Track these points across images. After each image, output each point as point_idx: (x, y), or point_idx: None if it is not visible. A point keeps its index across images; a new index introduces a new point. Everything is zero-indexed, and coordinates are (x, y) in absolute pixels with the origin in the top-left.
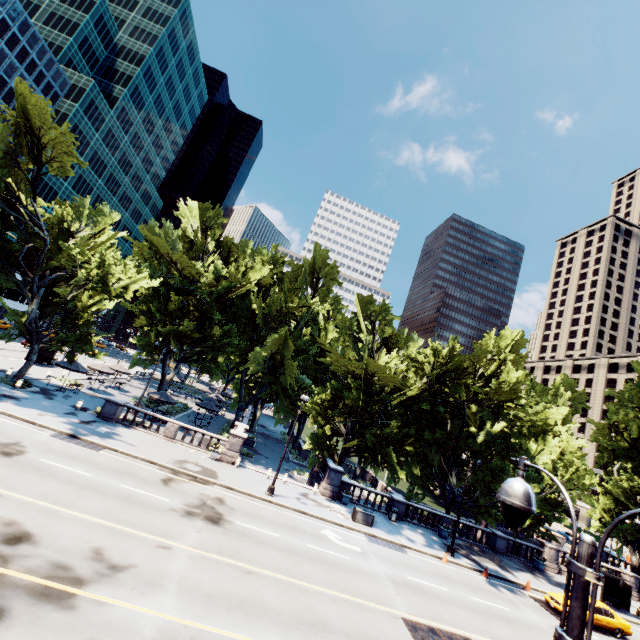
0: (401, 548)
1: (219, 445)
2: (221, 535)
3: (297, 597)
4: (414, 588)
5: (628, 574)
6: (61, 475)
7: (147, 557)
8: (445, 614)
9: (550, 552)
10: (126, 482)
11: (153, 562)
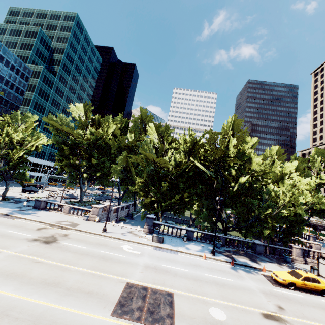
0: (175, 252)
1: (87, 213)
2: (43, 248)
3: (56, 272)
4: (159, 269)
5: None
6: None
7: None
8: (168, 281)
9: (296, 251)
10: (13, 229)
11: None
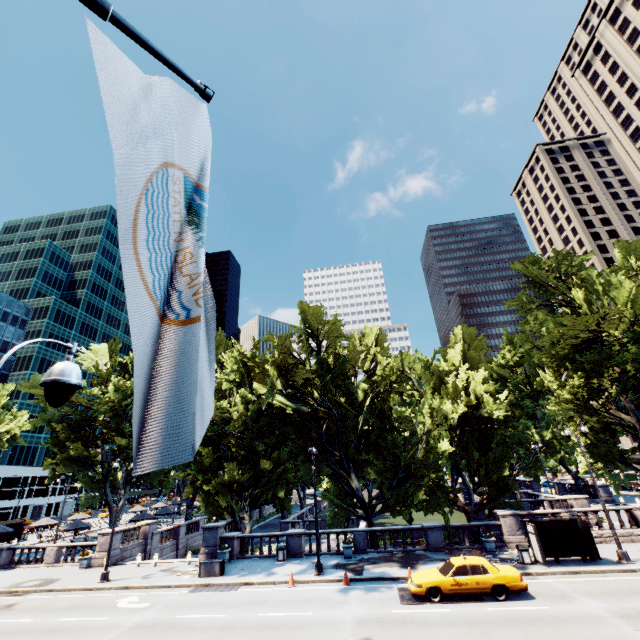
0: (235, 587)
1: (88, 551)
2: None
3: None
4: (160, 626)
5: (636, 508)
6: None
7: None
8: None
9: (506, 522)
10: None
11: None
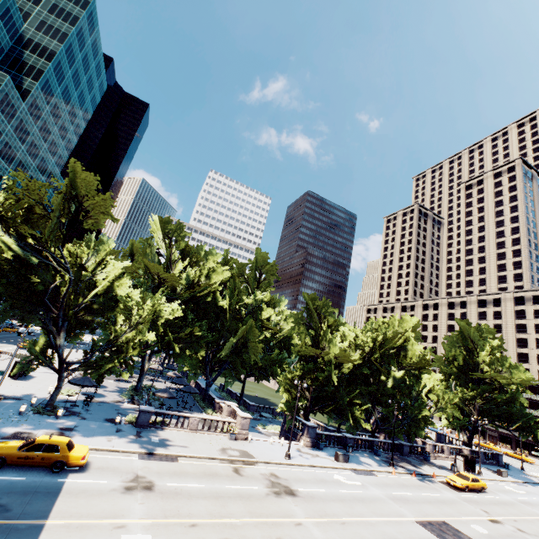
0: (371, 473)
1: (235, 428)
2: (306, 503)
3: (374, 529)
4: (401, 499)
5: (466, 449)
6: (194, 493)
7: (301, 535)
8: (424, 510)
9: (430, 447)
10: (224, 482)
11: (307, 537)
